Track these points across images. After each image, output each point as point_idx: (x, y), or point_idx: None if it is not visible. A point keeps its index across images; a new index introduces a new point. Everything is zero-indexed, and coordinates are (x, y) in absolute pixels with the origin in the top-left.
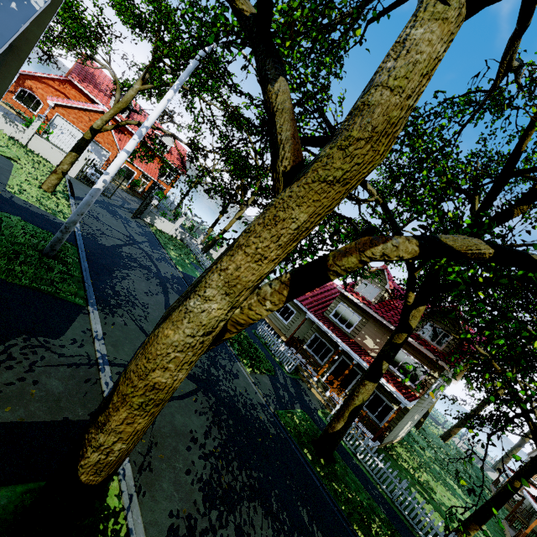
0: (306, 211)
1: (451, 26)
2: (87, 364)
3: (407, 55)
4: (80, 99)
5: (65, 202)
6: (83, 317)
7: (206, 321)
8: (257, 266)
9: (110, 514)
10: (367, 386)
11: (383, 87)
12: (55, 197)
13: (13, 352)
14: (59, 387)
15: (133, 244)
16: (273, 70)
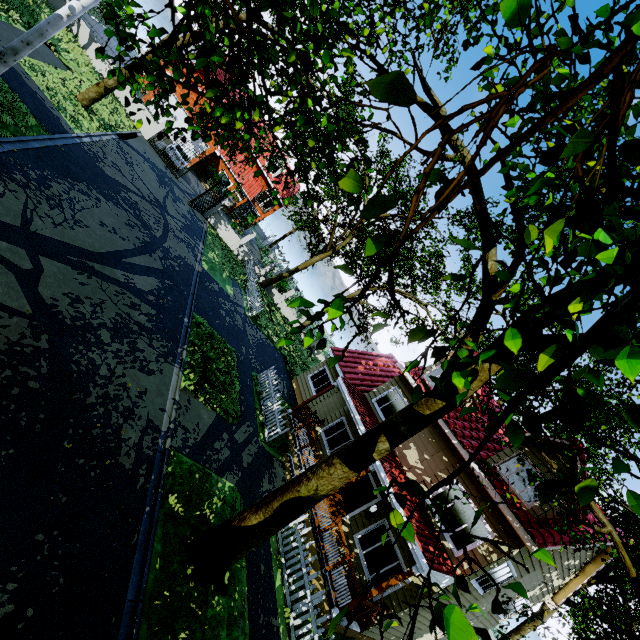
0: None
1: None
2: None
3: None
4: None
5: (97, 125)
6: None
7: None
8: None
9: None
10: (333, 467)
11: None
12: (88, 115)
13: None
14: None
15: (156, 207)
16: None
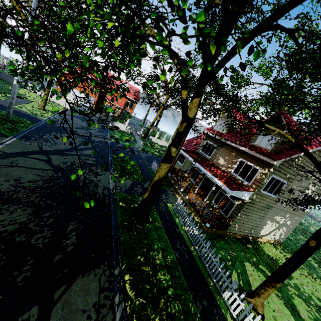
0: None
1: None
2: None
3: None
4: None
5: (50, 114)
6: (2, 138)
7: None
8: None
9: None
10: (161, 166)
11: None
12: (46, 112)
13: None
14: None
15: (83, 129)
16: None
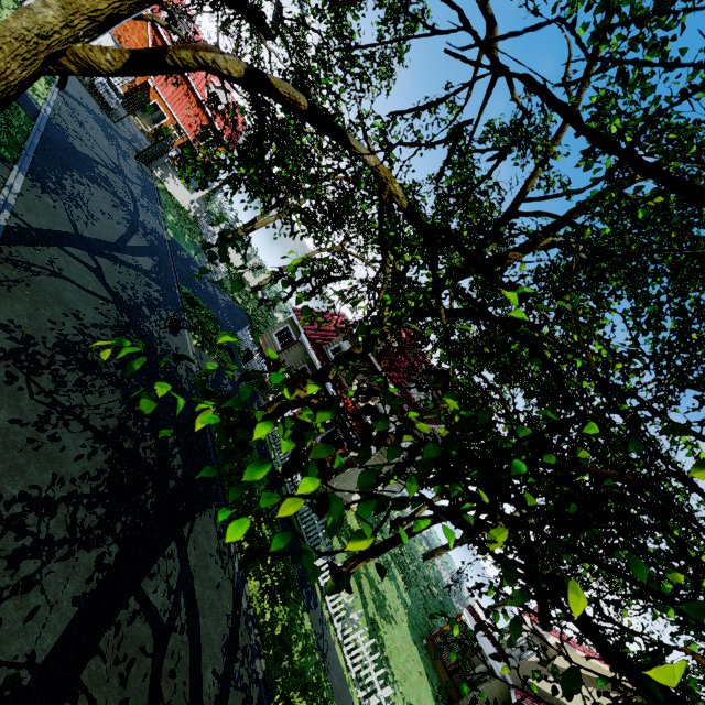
0: None
1: None
2: None
3: None
4: None
5: (43, 82)
6: (2, 166)
7: (42, 23)
8: None
9: None
10: (307, 384)
11: None
12: None
13: None
14: None
15: (118, 174)
16: None
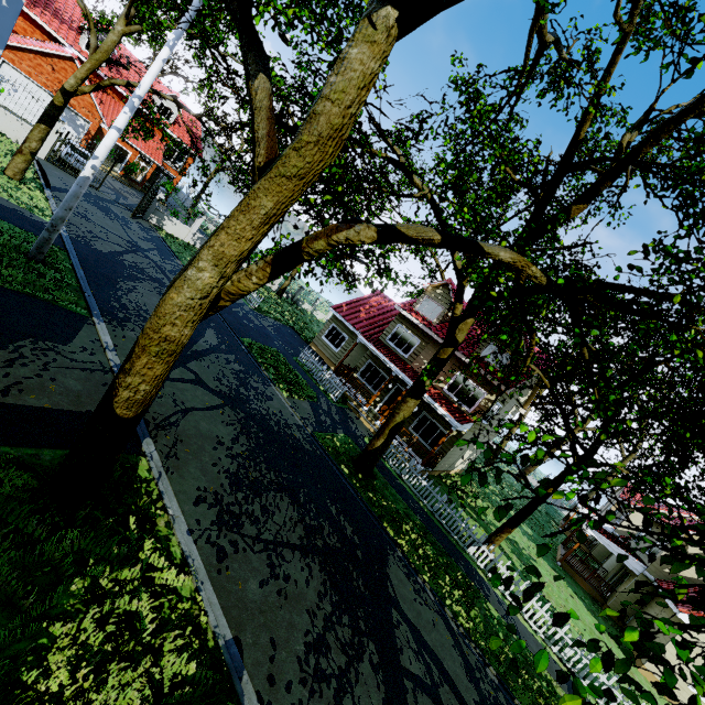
0: (272, 200)
1: (382, 46)
2: (102, 371)
3: (344, 72)
4: (33, 34)
5: (39, 194)
6: (89, 328)
7: (202, 287)
8: (237, 244)
9: (142, 481)
10: (408, 403)
11: (326, 99)
12: (26, 187)
13: (24, 353)
14: (78, 386)
15: (138, 252)
16: (254, 66)
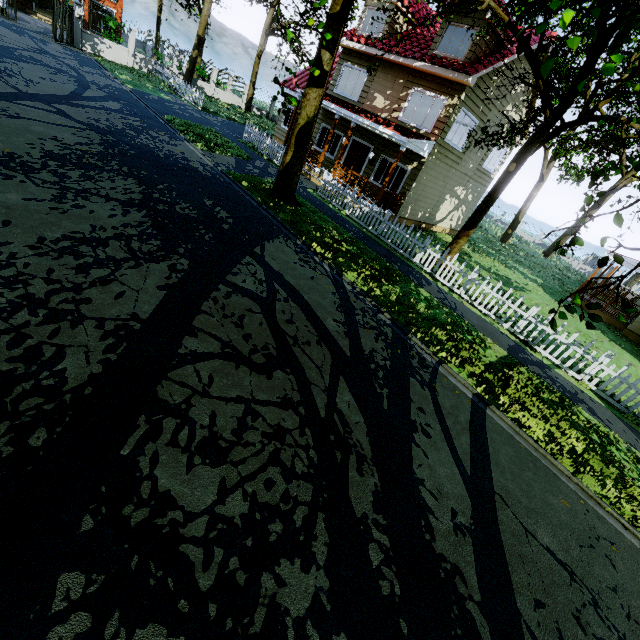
0: None
1: None
2: None
3: None
4: None
5: None
6: None
7: None
8: None
9: None
10: (307, 95)
11: None
12: None
13: None
14: None
15: (43, 54)
16: None
